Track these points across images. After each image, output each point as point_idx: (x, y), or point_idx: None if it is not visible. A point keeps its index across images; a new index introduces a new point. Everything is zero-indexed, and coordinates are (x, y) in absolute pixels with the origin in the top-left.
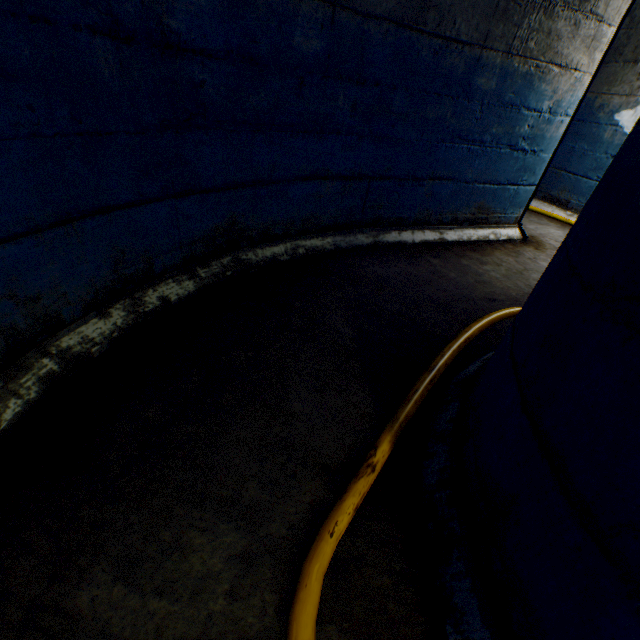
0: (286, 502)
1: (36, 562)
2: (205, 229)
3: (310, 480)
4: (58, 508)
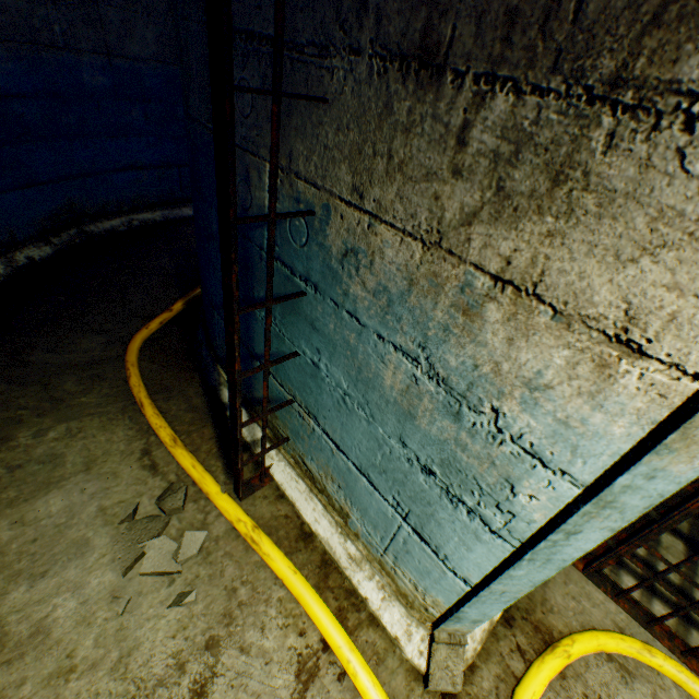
0: (128, 328)
1: (4, 354)
2: (50, 210)
3: (141, 321)
4: (5, 341)
